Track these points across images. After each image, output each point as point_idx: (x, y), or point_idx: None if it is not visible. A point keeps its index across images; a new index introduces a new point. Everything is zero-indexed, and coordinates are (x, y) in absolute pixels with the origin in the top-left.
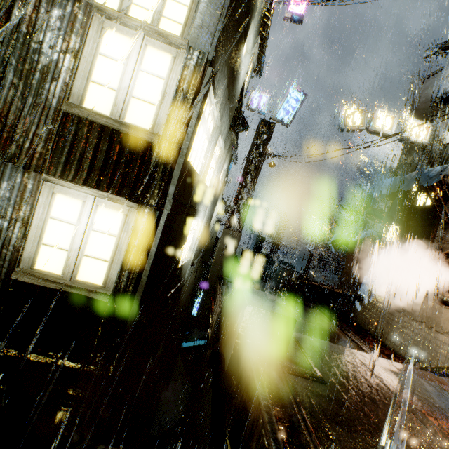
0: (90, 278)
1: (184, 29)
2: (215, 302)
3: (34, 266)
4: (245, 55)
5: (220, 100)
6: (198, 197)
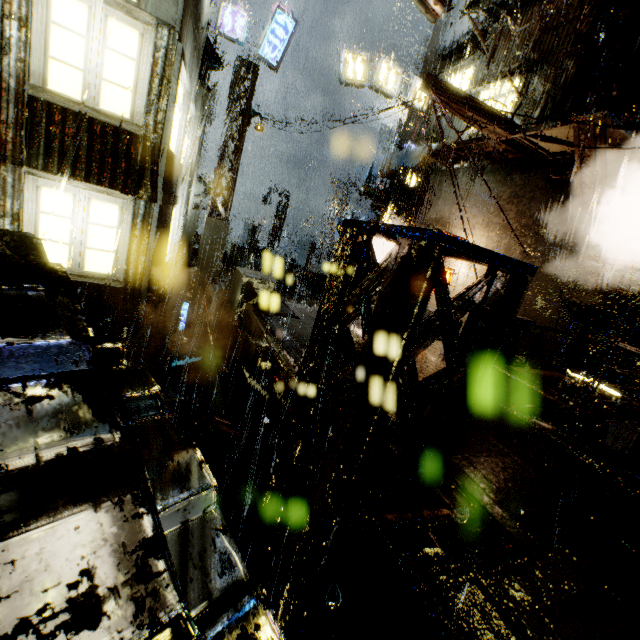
0: (98, 269)
1: None
2: (210, 301)
3: None
4: None
5: (188, 60)
6: (177, 182)
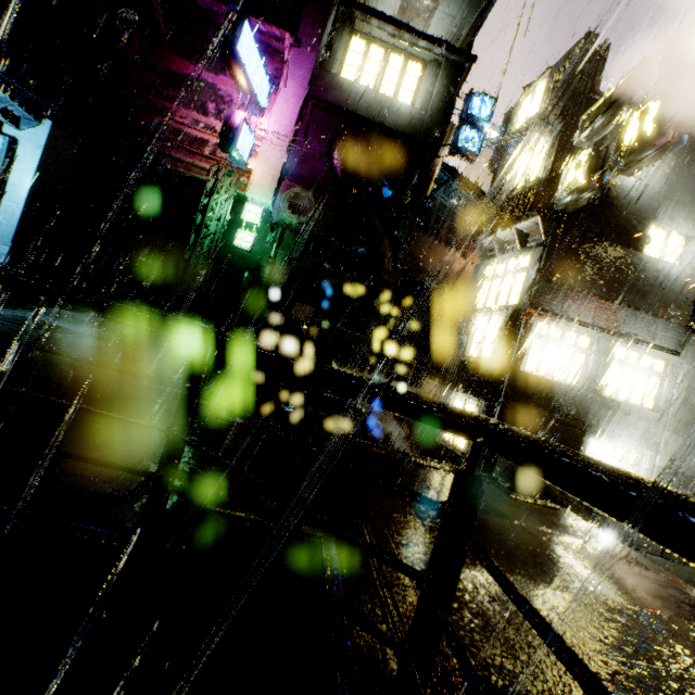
0: (459, 444)
1: (519, 295)
2: None
3: (445, 437)
4: (688, 242)
5: (588, 316)
6: (585, 410)
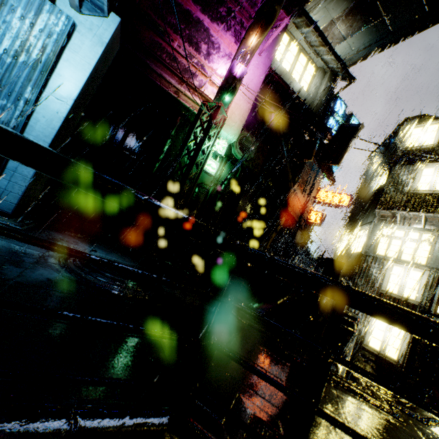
0: (390, 354)
1: (427, 259)
2: None
3: (368, 344)
4: None
5: None
6: None
